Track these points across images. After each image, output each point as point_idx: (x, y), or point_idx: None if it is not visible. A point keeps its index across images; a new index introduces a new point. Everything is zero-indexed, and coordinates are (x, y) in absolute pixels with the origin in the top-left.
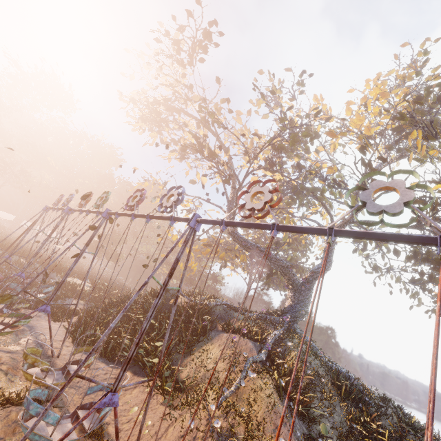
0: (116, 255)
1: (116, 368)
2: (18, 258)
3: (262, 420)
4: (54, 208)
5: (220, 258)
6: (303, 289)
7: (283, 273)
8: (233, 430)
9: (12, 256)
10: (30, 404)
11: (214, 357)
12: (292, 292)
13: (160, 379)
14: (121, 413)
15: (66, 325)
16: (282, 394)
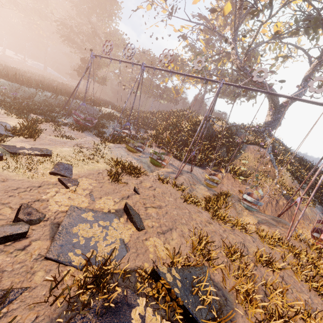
0: (104, 79)
1: (204, 170)
2: (60, 96)
3: (290, 186)
4: (111, 58)
5: (209, 84)
6: (281, 110)
7: (271, 100)
8: (290, 193)
9: (56, 96)
10: (258, 203)
11: (251, 159)
12: (273, 112)
13: (233, 173)
14: (232, 190)
15: (156, 149)
16: (294, 175)
